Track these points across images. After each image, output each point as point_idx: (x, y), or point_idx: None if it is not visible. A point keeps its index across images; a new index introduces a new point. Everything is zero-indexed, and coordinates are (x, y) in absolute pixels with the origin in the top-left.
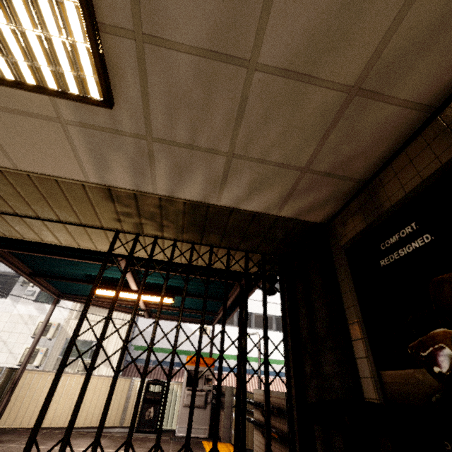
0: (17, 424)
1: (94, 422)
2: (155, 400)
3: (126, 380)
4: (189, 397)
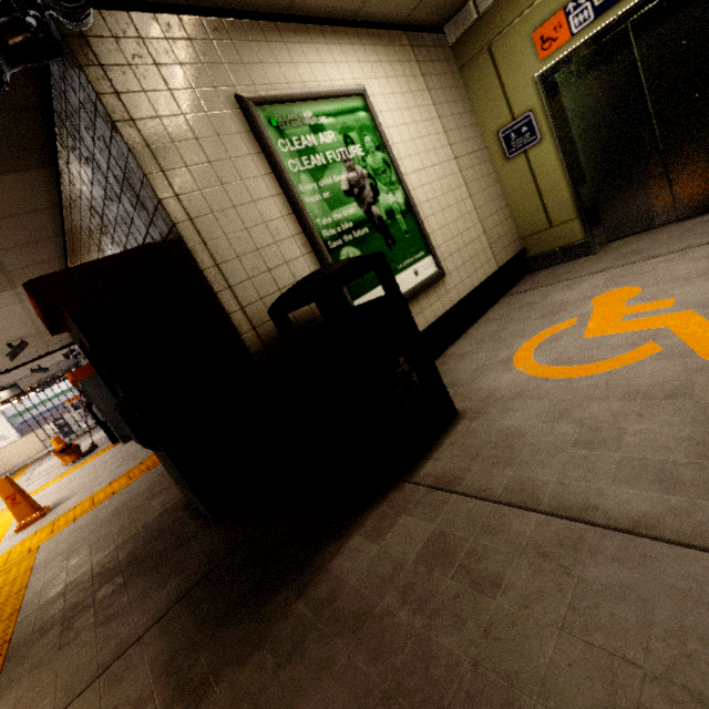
0: (3, 472)
1: (40, 450)
2: (64, 425)
3: (39, 430)
4: (80, 414)
